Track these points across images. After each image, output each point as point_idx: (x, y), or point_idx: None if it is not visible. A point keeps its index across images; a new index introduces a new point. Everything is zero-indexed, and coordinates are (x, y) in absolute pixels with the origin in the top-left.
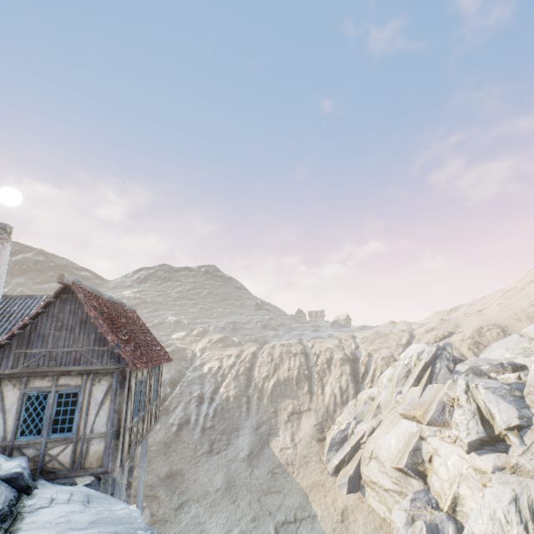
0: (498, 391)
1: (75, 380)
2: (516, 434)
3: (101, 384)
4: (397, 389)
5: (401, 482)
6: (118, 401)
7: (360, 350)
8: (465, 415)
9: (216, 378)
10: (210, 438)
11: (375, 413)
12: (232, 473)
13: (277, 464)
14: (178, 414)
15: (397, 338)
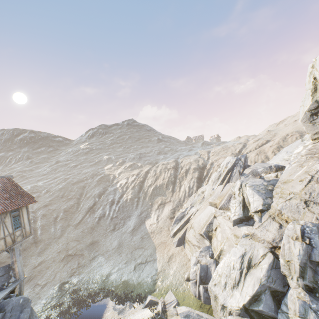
0: (257, 188)
1: None
2: (259, 215)
3: None
4: (213, 187)
5: (200, 241)
6: None
7: (209, 160)
8: (236, 204)
9: (123, 189)
10: (114, 222)
11: (201, 201)
12: (122, 240)
13: (146, 233)
14: (99, 212)
15: (234, 149)
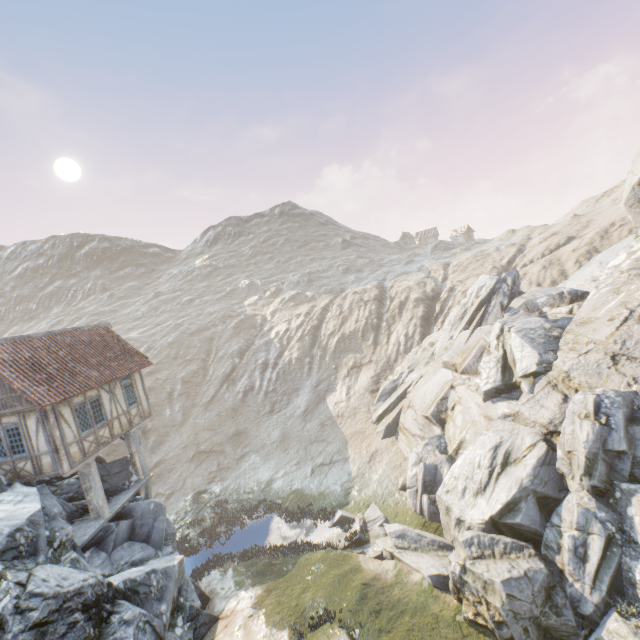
0: (531, 334)
1: (13, 418)
2: (531, 381)
3: (31, 418)
4: (450, 334)
5: (425, 429)
6: (49, 429)
7: (446, 283)
8: (490, 364)
9: (282, 342)
10: (272, 400)
11: (428, 361)
12: (288, 428)
13: (329, 417)
14: (244, 383)
15: (498, 258)
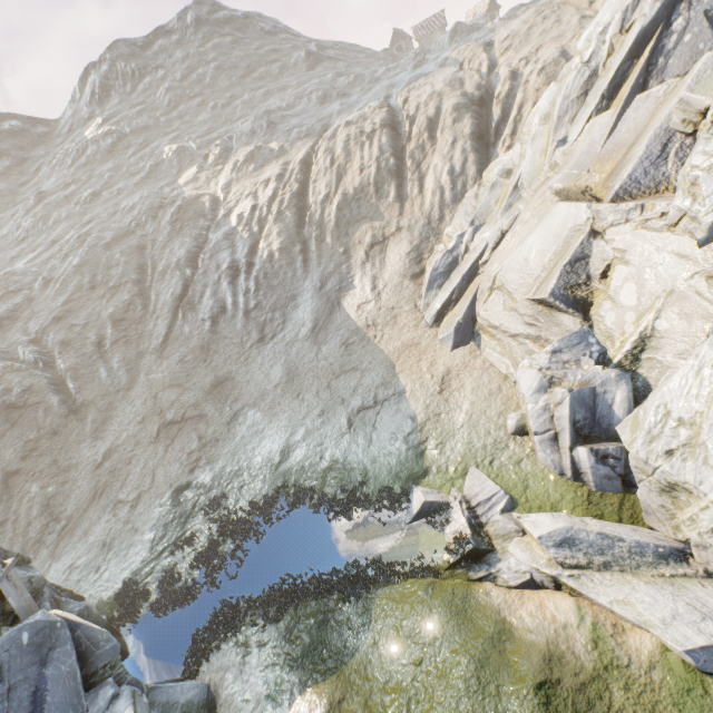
0: None
1: None
2: None
3: None
4: (558, 136)
5: (540, 322)
6: None
7: (498, 70)
8: None
9: (251, 229)
10: (258, 322)
11: (510, 203)
12: (293, 360)
13: (353, 331)
14: (207, 304)
15: (585, 2)
